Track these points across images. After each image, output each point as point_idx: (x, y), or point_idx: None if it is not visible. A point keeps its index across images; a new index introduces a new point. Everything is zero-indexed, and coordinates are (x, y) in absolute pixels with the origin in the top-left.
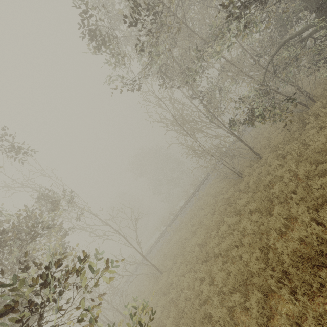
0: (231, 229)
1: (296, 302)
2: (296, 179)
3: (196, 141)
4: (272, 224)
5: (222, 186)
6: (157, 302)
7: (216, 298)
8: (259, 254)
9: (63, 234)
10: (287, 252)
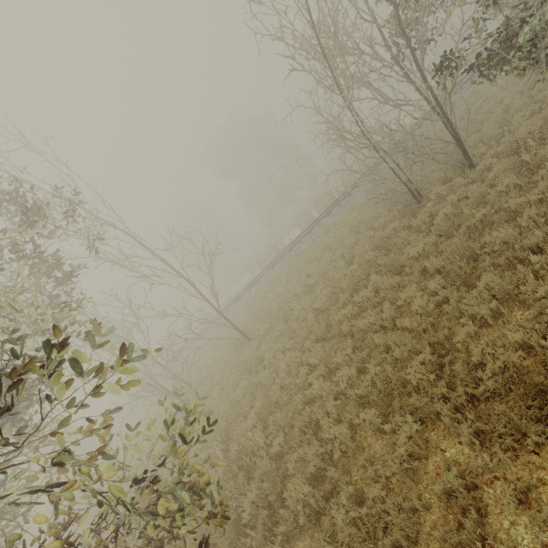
0: (380, 296)
1: (485, 456)
2: (547, 222)
3: (349, 109)
4: (469, 306)
5: (375, 213)
6: (238, 379)
7: (332, 402)
8: (430, 356)
9: (64, 275)
10: (493, 369)
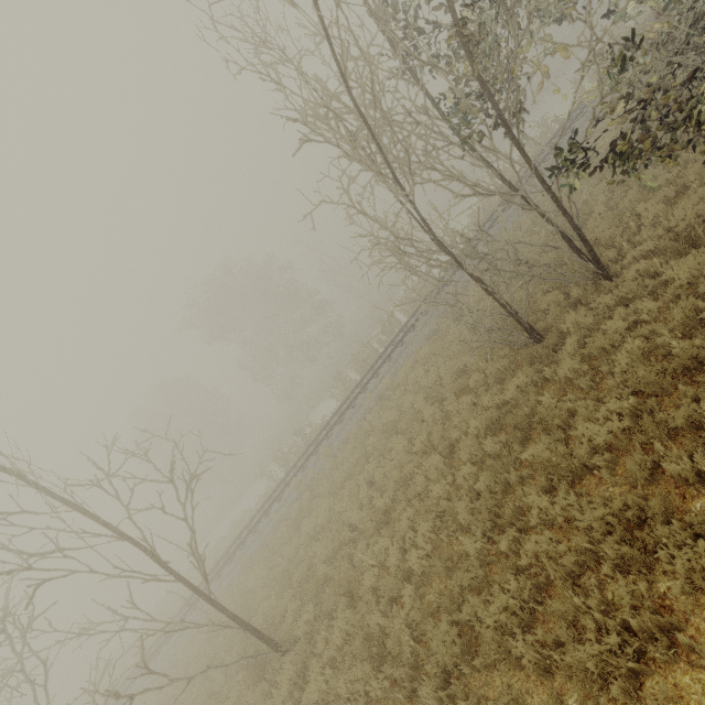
0: (575, 548)
1: None
2: None
3: (413, 203)
4: None
5: (458, 365)
6: None
7: None
8: None
9: None
10: None
